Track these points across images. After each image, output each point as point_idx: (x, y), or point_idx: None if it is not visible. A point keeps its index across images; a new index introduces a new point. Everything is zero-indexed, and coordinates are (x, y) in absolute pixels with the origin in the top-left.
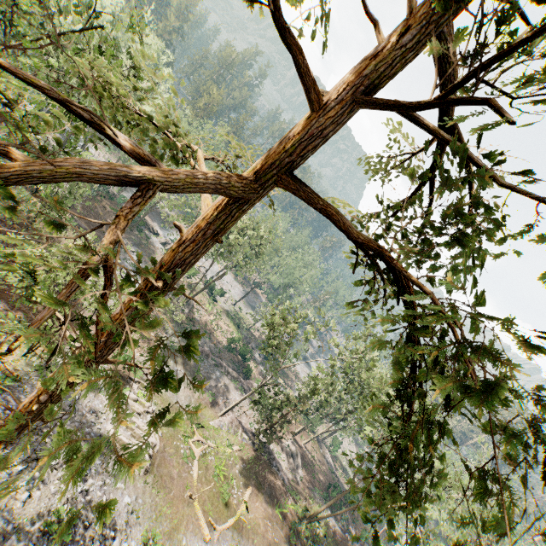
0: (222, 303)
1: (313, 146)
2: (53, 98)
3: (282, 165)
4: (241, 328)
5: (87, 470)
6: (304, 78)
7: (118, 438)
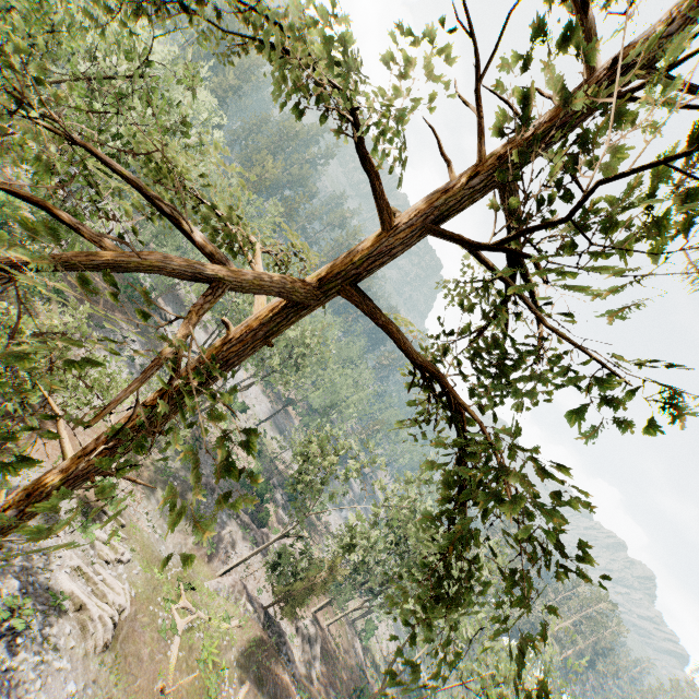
0: (241, 421)
1: (382, 264)
2: (140, 192)
3: (349, 278)
4: (263, 458)
5: (21, 638)
6: (380, 202)
7: (73, 595)
